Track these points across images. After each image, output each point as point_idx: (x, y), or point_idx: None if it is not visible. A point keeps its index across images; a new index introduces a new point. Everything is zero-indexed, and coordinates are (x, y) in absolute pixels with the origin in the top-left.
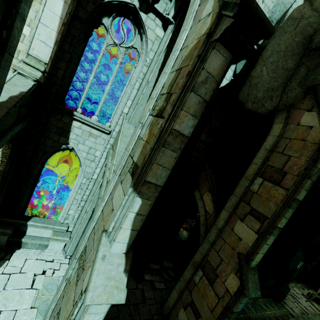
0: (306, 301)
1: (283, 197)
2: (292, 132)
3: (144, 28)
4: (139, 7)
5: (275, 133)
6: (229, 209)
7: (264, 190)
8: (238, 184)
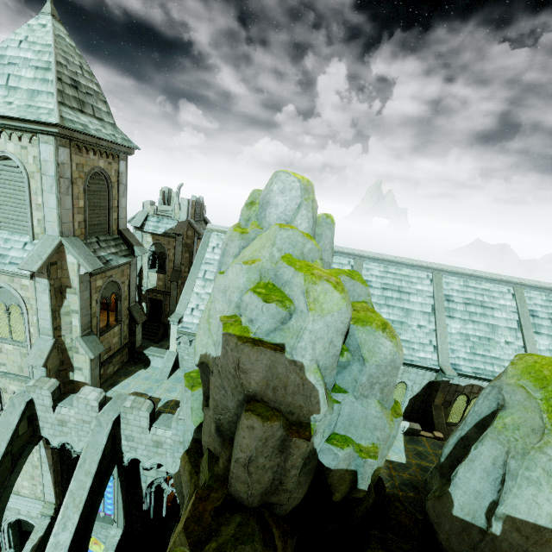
0: None
1: None
2: None
3: None
4: None
5: None
6: None
7: None
8: None
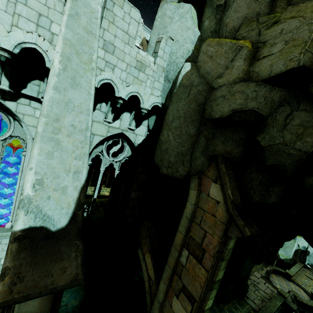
0: (265, 283)
1: (205, 279)
2: (205, 203)
3: (18, 116)
4: (0, 96)
5: (192, 201)
6: (165, 281)
7: (190, 265)
8: (170, 252)
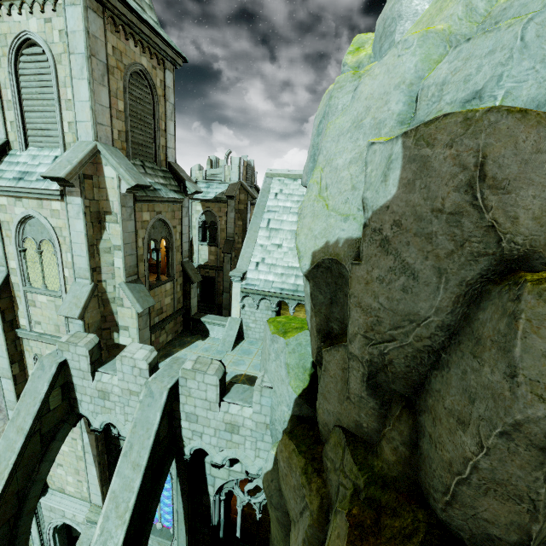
0: None
1: None
2: None
3: None
4: None
5: None
6: None
7: None
8: None
